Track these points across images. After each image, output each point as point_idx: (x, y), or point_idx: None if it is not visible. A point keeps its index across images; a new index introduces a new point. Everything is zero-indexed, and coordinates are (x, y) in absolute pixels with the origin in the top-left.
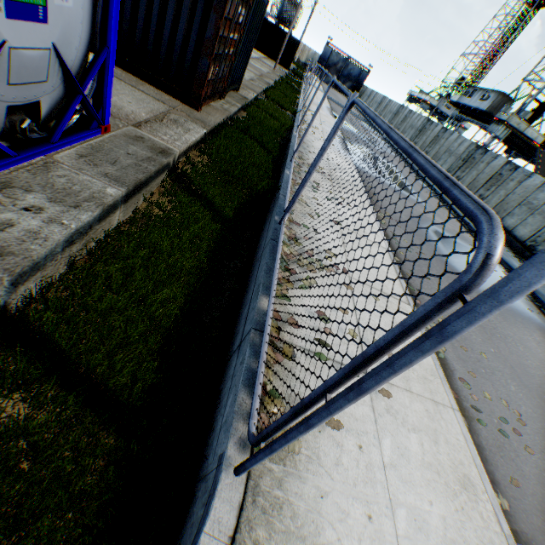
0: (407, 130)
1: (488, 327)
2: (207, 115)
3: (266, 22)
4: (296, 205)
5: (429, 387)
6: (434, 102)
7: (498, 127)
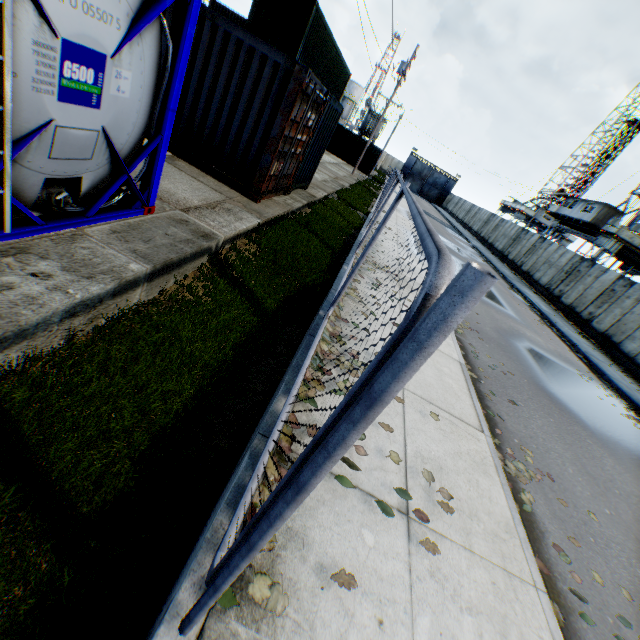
0: (499, 239)
1: (601, 478)
2: (266, 207)
3: (348, 132)
4: (349, 302)
5: (501, 549)
6: (531, 212)
7: (607, 239)
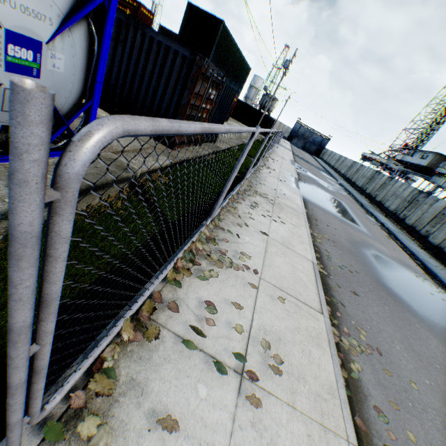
0: (359, 178)
1: (425, 354)
2: (179, 153)
3: (251, 107)
4: (229, 216)
5: (321, 407)
6: (383, 160)
7: (439, 178)
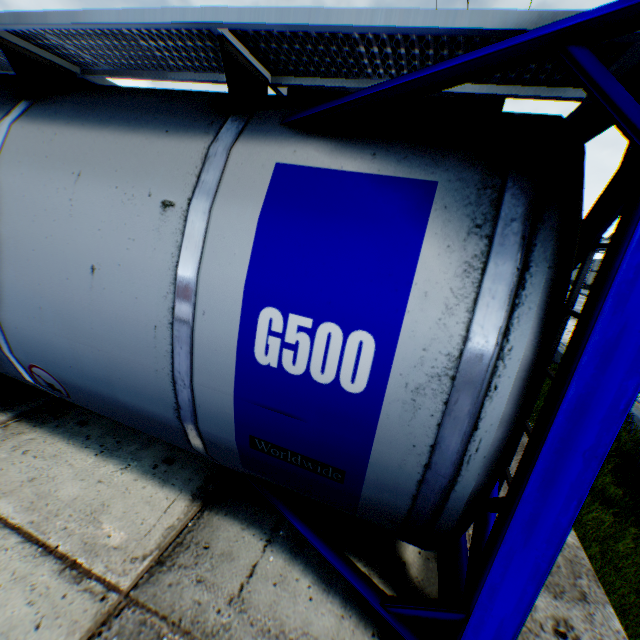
0: None
1: None
2: None
3: None
4: None
5: None
6: None
7: None
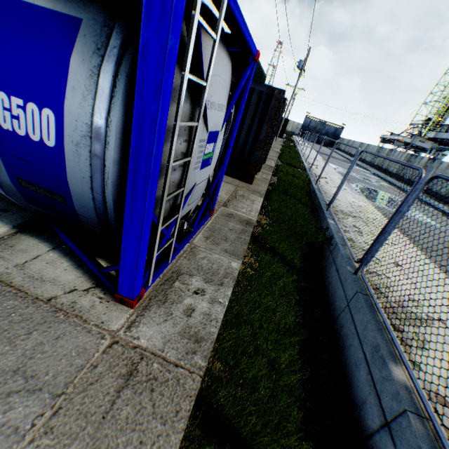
0: (391, 164)
1: None
2: (257, 186)
3: None
4: (354, 252)
5: None
6: (407, 139)
7: None
